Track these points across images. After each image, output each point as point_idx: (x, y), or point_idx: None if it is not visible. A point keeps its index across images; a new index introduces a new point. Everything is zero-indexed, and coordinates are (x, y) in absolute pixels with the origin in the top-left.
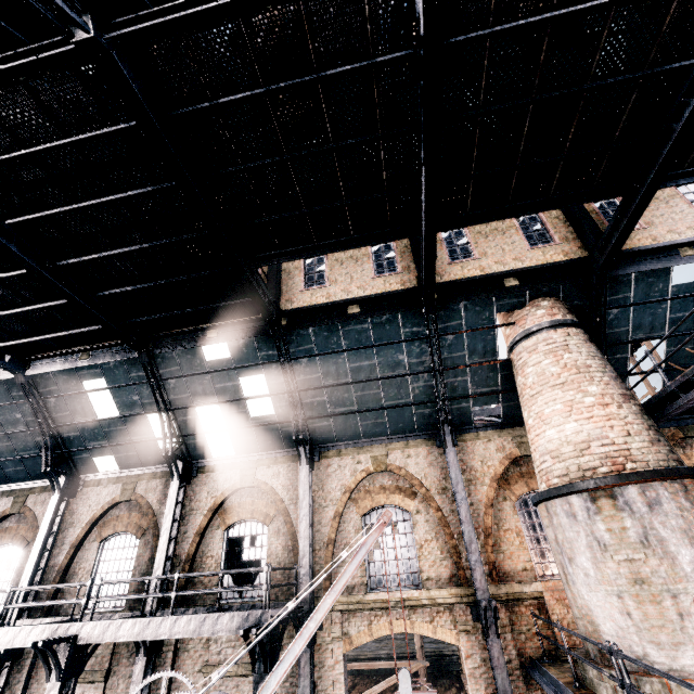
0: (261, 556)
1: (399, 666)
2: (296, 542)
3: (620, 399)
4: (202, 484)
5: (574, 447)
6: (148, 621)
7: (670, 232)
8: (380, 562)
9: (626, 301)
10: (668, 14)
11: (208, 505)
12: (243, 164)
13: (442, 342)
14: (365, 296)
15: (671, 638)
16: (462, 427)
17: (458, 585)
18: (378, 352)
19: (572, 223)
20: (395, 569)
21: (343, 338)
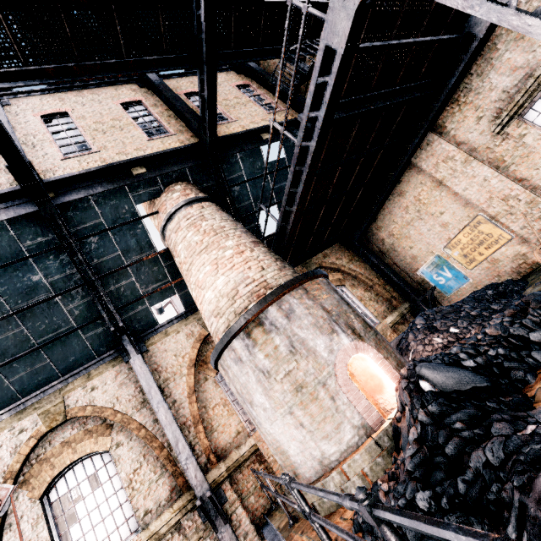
0: None
1: None
2: None
3: (252, 245)
4: None
5: (227, 297)
6: None
7: (252, 123)
8: (81, 538)
9: (242, 179)
10: None
11: None
12: None
13: (86, 247)
14: None
15: (333, 423)
16: (148, 331)
17: (180, 495)
18: None
19: (181, 118)
20: (104, 532)
21: None
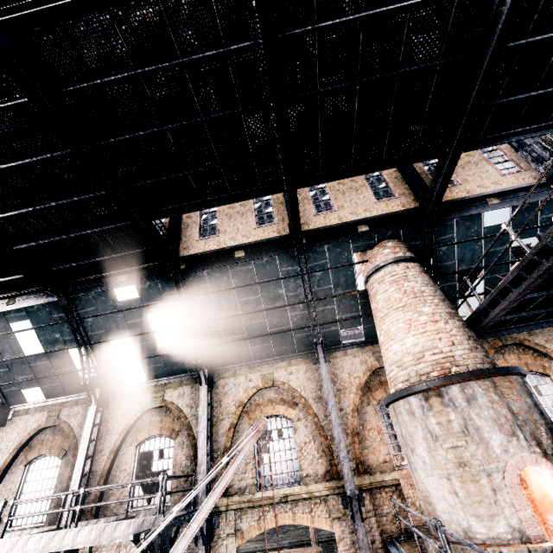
0: (168, 467)
1: (297, 552)
2: (197, 452)
3: (447, 316)
4: (118, 407)
5: (412, 357)
6: (53, 535)
7: (479, 187)
8: (268, 464)
9: (451, 241)
10: (450, 17)
11: (123, 425)
12: (129, 134)
13: (313, 278)
14: (248, 243)
15: (488, 510)
16: (333, 347)
17: (331, 479)
18: (262, 288)
19: (407, 182)
20: (280, 470)
21: (232, 278)
